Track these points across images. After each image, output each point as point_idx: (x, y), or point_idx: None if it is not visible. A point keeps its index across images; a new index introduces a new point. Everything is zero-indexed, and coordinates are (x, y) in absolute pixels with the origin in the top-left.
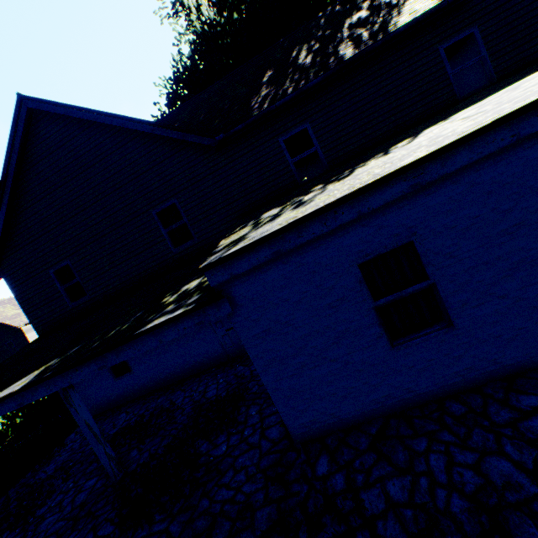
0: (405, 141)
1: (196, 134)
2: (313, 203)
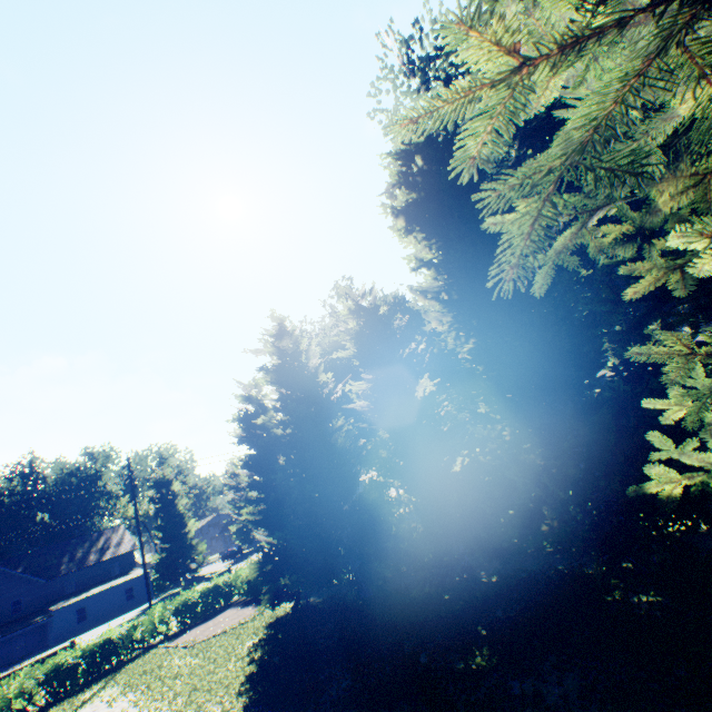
0: (93, 589)
1: (42, 578)
2: (74, 600)
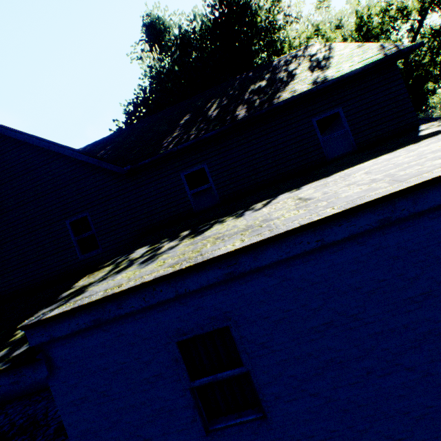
0: (263, 202)
1: (109, 163)
2: (148, 268)
